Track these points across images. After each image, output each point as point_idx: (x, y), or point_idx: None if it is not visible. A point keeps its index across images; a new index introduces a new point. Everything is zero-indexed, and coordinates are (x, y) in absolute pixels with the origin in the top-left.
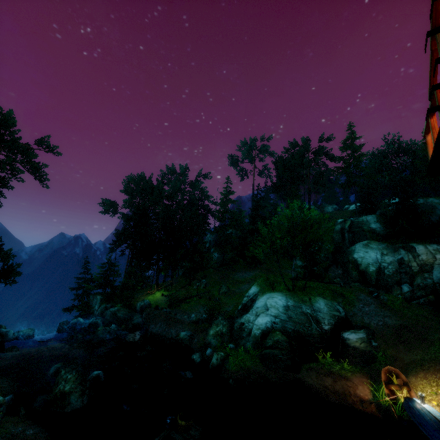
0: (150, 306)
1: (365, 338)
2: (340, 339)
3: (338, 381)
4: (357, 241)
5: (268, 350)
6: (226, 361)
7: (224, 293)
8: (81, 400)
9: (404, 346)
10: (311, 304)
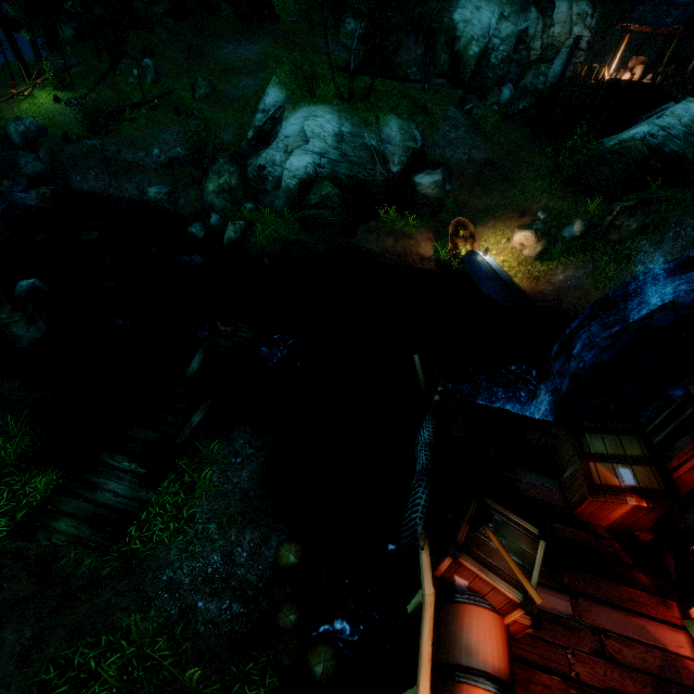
0: (46, 133)
1: (440, 182)
2: (410, 185)
3: (400, 242)
4: None
5: (313, 211)
6: (250, 234)
7: (206, 99)
8: (35, 329)
9: (482, 189)
10: (379, 130)
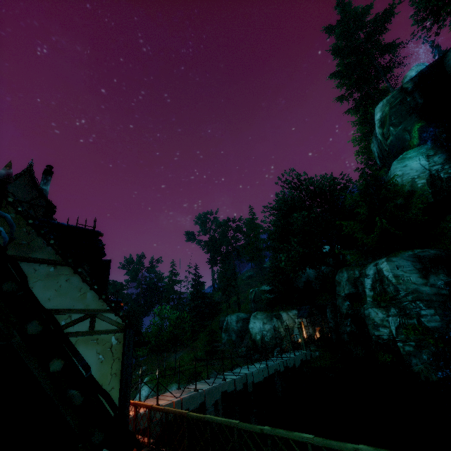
0: None
1: None
2: None
3: None
4: (259, 310)
5: None
6: None
7: None
8: None
9: None
10: (165, 391)
